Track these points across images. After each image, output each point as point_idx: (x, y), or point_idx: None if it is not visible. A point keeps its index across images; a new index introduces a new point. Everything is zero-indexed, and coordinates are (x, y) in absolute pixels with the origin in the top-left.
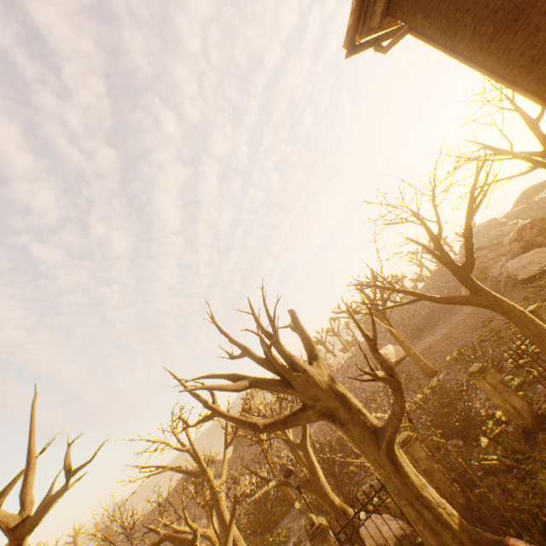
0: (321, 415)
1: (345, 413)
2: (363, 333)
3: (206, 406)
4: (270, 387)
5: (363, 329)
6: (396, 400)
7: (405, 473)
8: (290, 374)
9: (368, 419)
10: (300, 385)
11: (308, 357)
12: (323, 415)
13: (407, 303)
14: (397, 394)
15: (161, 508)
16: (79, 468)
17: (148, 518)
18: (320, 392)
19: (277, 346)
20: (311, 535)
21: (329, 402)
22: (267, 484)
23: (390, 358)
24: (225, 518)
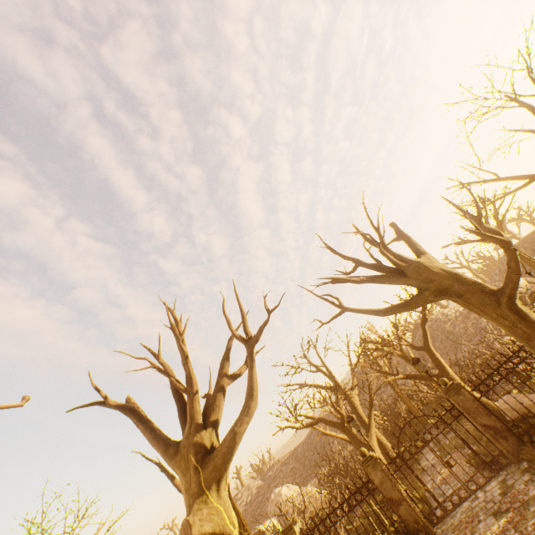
0: (436, 294)
1: (460, 286)
2: (466, 213)
3: (334, 305)
4: (386, 280)
5: (465, 211)
6: (509, 257)
7: (531, 320)
8: (401, 266)
9: (484, 287)
10: (412, 272)
11: (415, 255)
12: (439, 293)
13: (517, 189)
14: (510, 251)
15: (301, 447)
16: (273, 309)
17: (292, 454)
18: (432, 275)
19: (385, 250)
20: (445, 390)
21: (443, 281)
22: (397, 374)
23: (521, 291)
24: (363, 419)
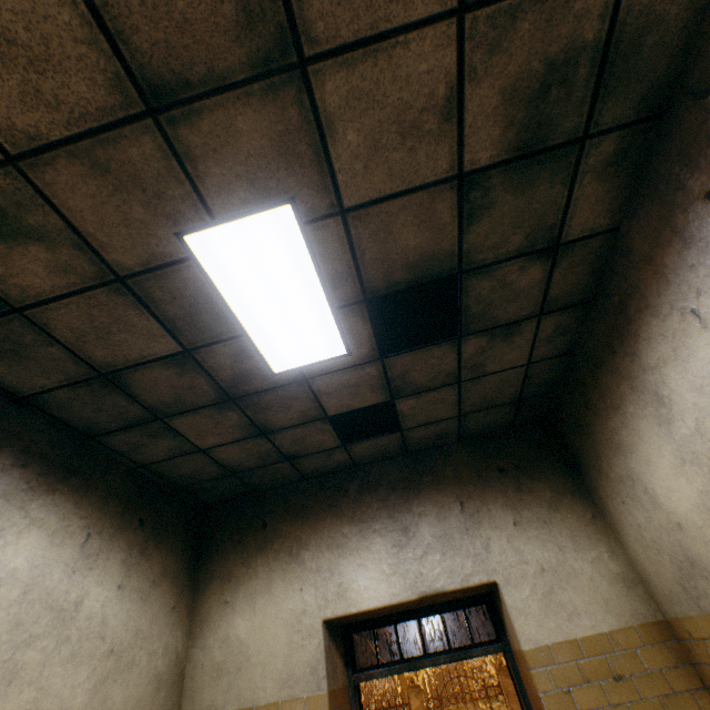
0: None
1: None
2: None
3: None
4: None
5: None
6: None
7: None
8: None
9: None
10: None
11: None
12: None
13: None
14: None
15: None
16: None
17: None
18: None
19: None
20: (499, 667)
21: None
22: None
23: None
24: None
